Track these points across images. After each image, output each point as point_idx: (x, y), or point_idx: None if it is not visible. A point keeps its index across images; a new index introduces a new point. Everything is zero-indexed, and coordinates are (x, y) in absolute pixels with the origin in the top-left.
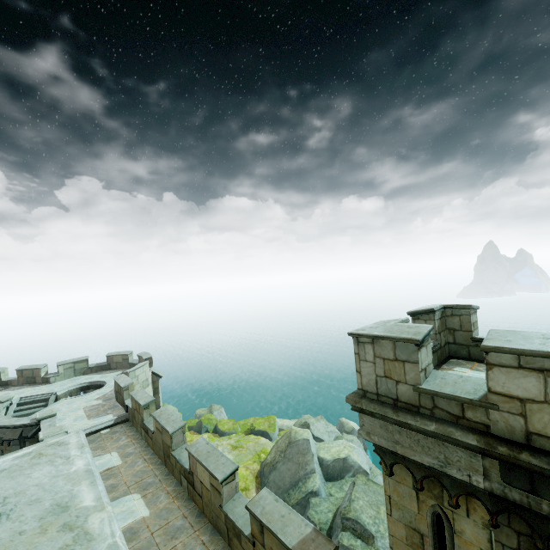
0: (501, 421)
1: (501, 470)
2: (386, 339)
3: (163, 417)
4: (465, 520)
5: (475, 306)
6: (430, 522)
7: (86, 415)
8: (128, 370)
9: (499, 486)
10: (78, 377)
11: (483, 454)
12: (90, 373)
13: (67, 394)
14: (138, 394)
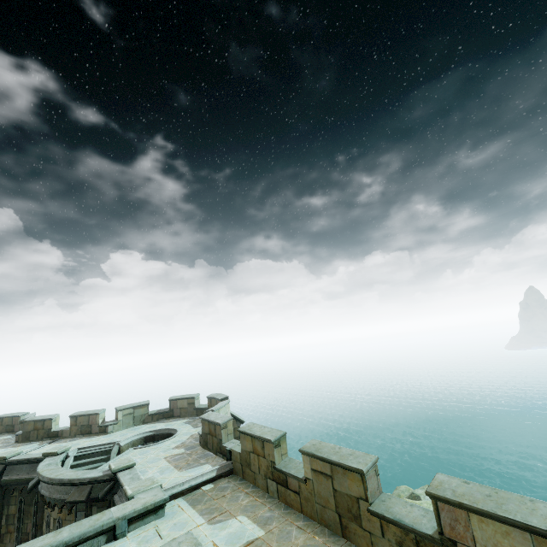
0: None
1: None
2: None
3: (326, 451)
4: None
5: None
6: None
7: (173, 466)
8: (213, 408)
9: None
10: (138, 427)
11: None
12: (150, 422)
13: (130, 445)
14: (254, 428)
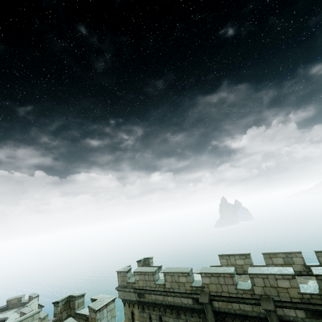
0: (136, 285)
1: (137, 295)
2: (122, 271)
3: None
4: (135, 310)
5: (151, 257)
6: (131, 314)
7: None
8: (27, 305)
9: (137, 298)
10: None
11: (134, 292)
12: None
13: None
14: None
